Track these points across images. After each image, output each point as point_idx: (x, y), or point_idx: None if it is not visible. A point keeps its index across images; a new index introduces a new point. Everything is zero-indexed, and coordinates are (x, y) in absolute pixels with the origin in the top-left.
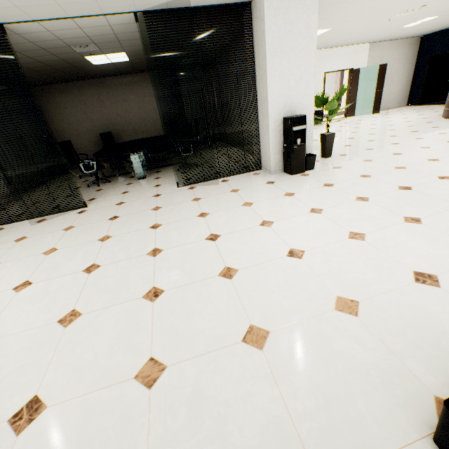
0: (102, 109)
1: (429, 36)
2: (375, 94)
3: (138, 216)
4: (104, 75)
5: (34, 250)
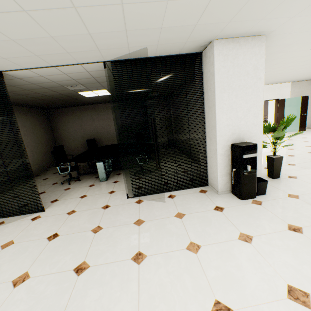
0: (92, 123)
1: None
2: (300, 116)
3: (74, 239)
4: (96, 103)
5: None
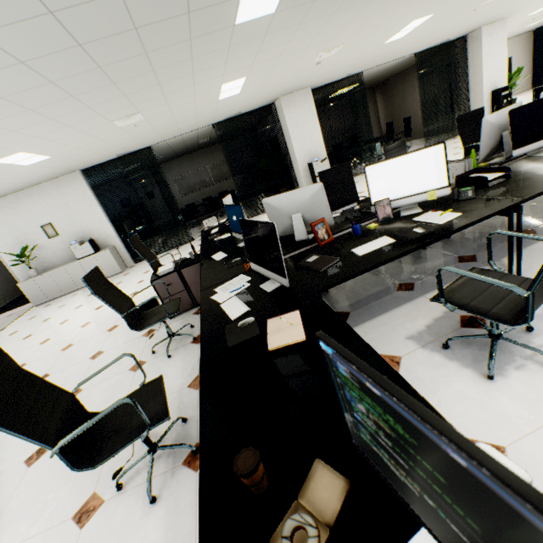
0: None
1: (540, 29)
2: None
3: None
4: None
5: None
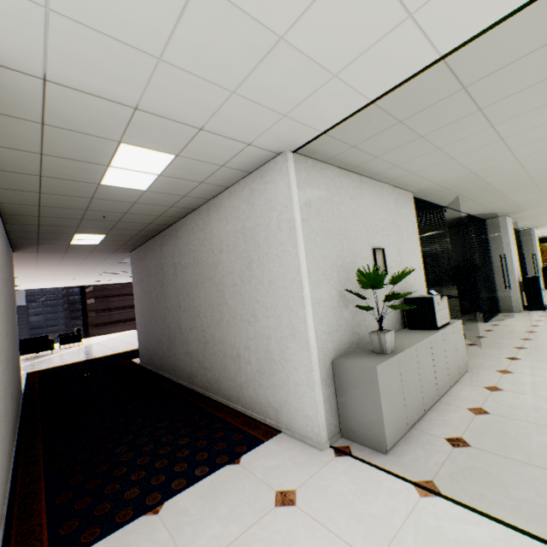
0: None
1: None
2: None
3: None
4: None
5: None
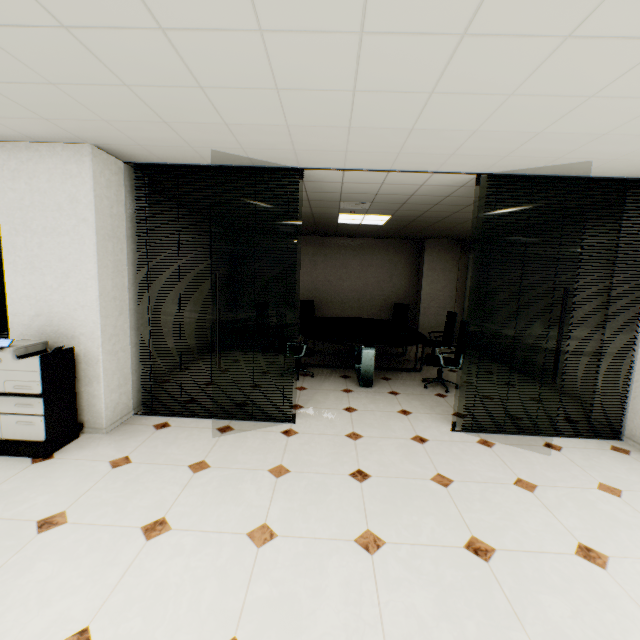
0: (312, 270)
1: None
2: None
3: (412, 490)
4: (331, 234)
5: (229, 515)
